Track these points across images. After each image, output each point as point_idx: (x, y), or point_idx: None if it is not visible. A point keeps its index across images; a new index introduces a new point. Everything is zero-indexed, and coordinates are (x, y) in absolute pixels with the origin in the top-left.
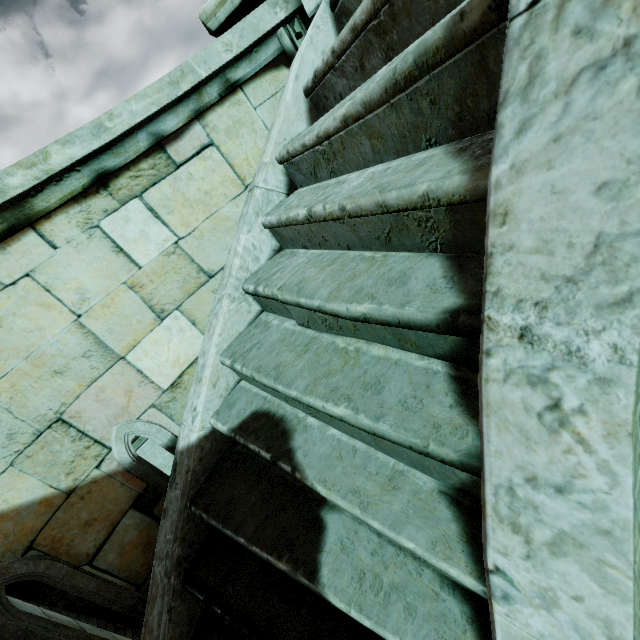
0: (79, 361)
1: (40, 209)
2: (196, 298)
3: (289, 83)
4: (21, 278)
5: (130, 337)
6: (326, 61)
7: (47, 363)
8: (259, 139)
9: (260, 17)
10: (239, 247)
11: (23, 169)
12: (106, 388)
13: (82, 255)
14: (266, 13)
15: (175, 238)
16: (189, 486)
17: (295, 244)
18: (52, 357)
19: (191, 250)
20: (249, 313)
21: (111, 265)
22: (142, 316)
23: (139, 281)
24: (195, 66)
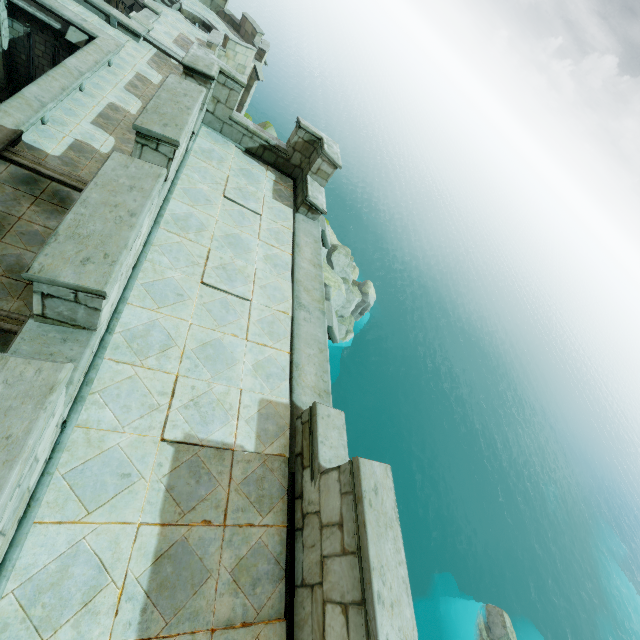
0: None
1: None
2: None
3: None
4: None
5: None
6: None
7: None
8: None
9: None
10: None
11: None
12: None
13: None
14: None
15: None
16: None
17: None
18: None
19: None
20: None
21: None
22: None
23: None
24: None
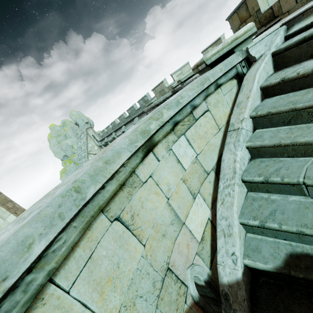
0: (169, 227)
1: (156, 140)
2: (203, 186)
3: (254, 84)
4: (148, 178)
5: (185, 210)
6: (303, 74)
7: (159, 229)
8: (225, 108)
9: (233, 59)
10: (237, 158)
11: (154, 121)
12: (180, 244)
13: (167, 164)
14: (235, 58)
15: (196, 154)
16: (247, 311)
17: (276, 155)
18: (160, 225)
19: (201, 160)
20: (244, 193)
21: (176, 169)
22: (188, 197)
23: (185, 177)
24: (209, 77)
